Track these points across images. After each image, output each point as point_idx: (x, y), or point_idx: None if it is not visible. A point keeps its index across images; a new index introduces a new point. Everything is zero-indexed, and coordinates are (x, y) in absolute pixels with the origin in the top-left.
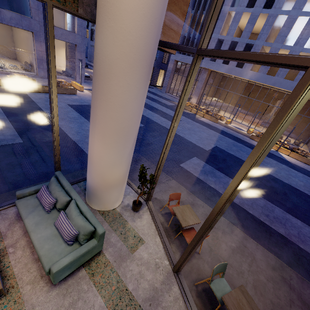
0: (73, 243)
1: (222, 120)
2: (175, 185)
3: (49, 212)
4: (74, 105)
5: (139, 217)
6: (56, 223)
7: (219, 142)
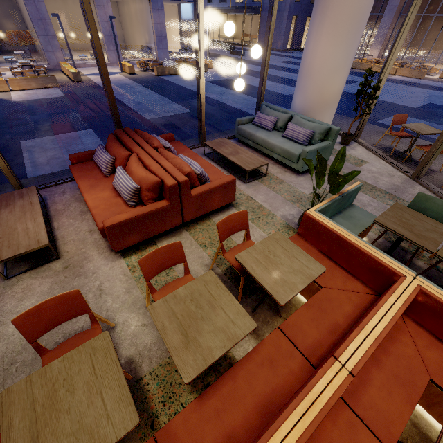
0: (308, 145)
1: (432, 75)
2: (383, 130)
3: (271, 131)
4: (214, 81)
5: (352, 149)
6: (287, 131)
7: (434, 99)
